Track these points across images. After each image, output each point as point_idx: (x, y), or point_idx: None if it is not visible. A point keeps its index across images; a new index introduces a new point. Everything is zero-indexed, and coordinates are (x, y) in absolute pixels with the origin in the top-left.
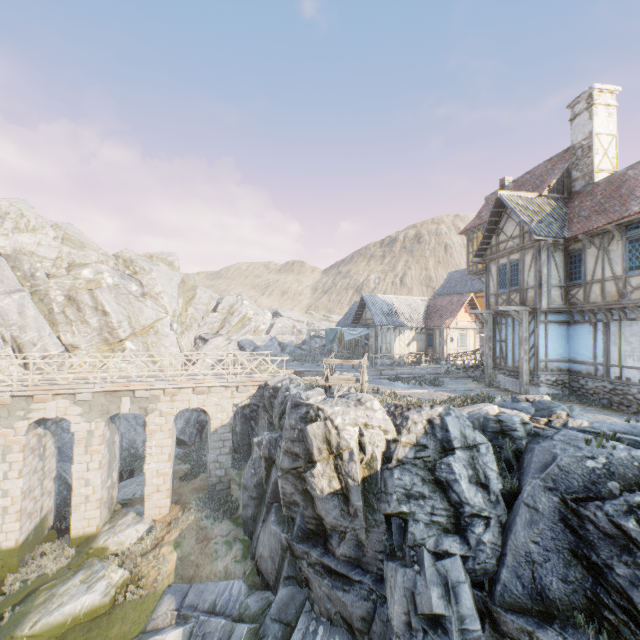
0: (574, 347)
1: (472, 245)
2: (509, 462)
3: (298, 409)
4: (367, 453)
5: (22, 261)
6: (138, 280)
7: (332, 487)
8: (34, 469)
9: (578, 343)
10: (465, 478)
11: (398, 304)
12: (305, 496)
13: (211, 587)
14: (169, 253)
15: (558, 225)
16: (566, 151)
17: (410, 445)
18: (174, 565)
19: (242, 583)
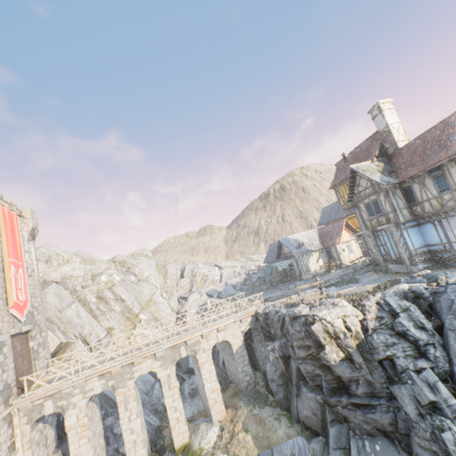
0: (426, 237)
1: (339, 194)
2: (427, 312)
3: (297, 320)
4: (353, 331)
5: (67, 283)
6: (132, 272)
7: (340, 357)
8: (139, 411)
9: (428, 235)
10: (412, 327)
11: (301, 238)
12: (322, 368)
13: (284, 446)
14: (143, 249)
15: (391, 176)
16: (375, 133)
17: (373, 319)
18: (252, 442)
19: (301, 437)
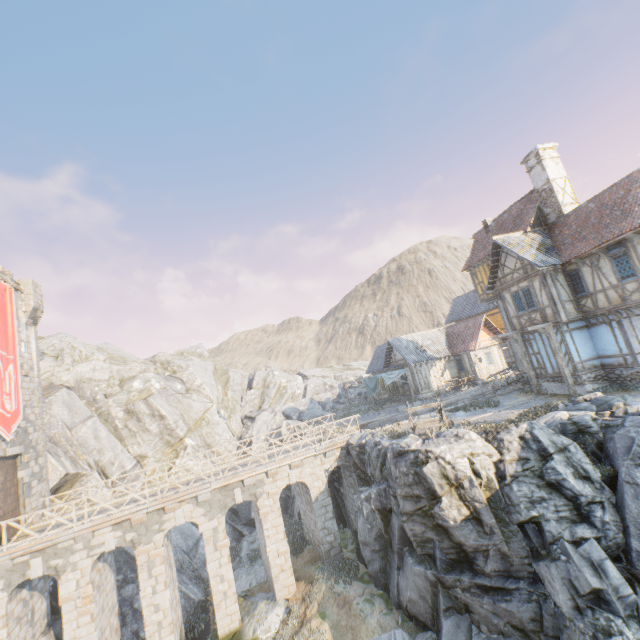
0: (599, 345)
1: (477, 278)
2: (595, 454)
3: (404, 457)
4: (483, 477)
5: (84, 389)
6: (178, 378)
7: (462, 514)
8: (170, 579)
9: (601, 341)
10: (570, 475)
11: (421, 340)
12: (437, 531)
13: None
14: (197, 346)
15: (550, 254)
16: (531, 193)
17: (514, 461)
18: (330, 634)
19: (401, 631)
